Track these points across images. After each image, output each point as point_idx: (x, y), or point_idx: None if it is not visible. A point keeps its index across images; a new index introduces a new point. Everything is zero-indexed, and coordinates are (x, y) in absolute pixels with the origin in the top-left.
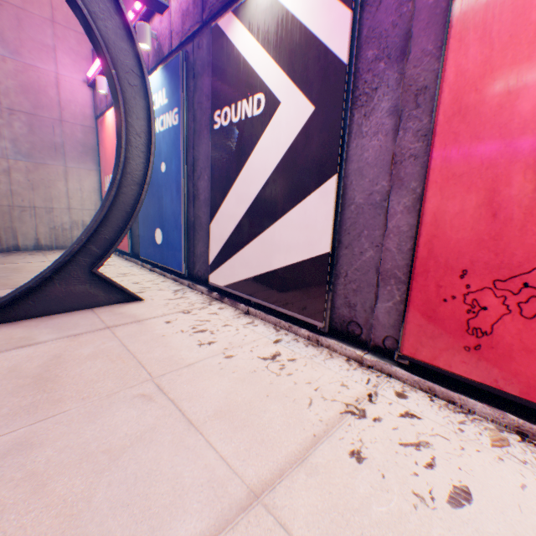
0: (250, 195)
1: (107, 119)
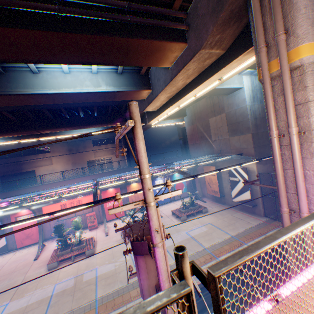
0: None
1: None
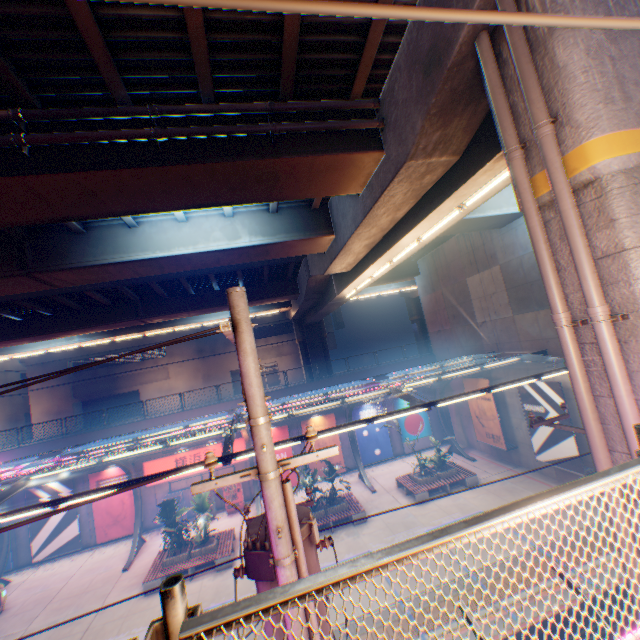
0: (53, 528)
1: None
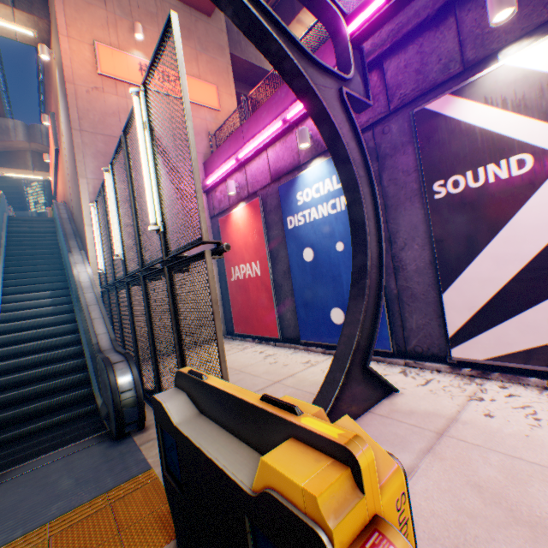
0: (523, 254)
1: (233, 215)
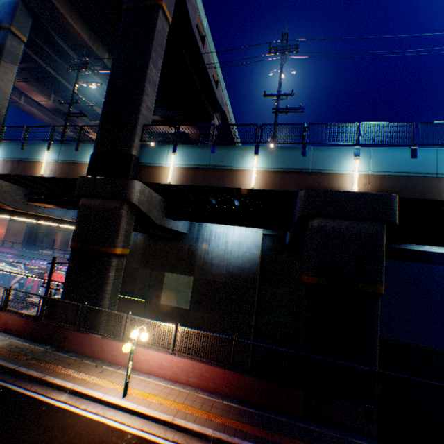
0: (18, 279)
1: None
